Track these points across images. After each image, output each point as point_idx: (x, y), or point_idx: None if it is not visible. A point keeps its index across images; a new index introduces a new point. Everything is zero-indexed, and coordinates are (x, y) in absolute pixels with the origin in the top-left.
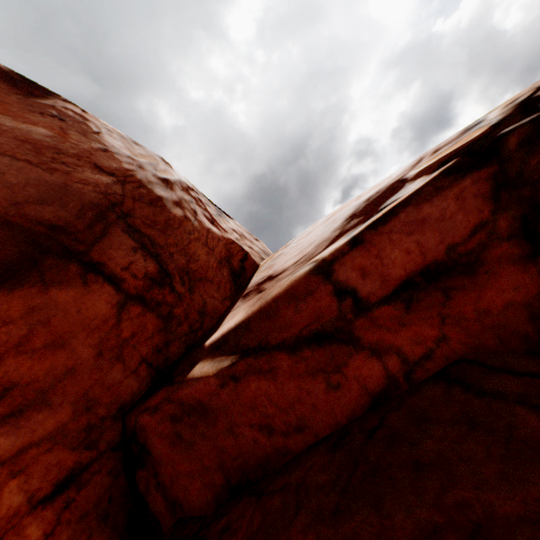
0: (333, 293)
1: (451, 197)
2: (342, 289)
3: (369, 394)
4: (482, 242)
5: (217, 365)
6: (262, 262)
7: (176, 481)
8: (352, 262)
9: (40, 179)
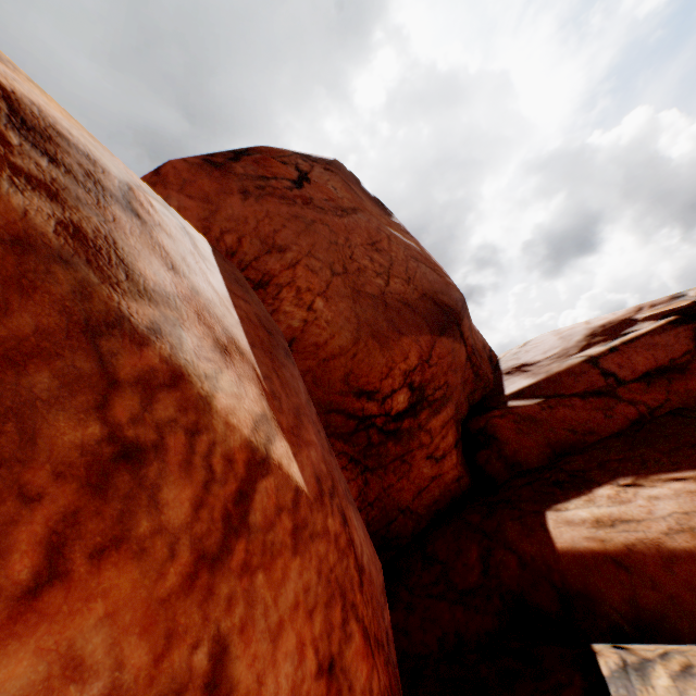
0: (600, 374)
1: (671, 335)
2: (605, 373)
3: (629, 420)
4: (688, 360)
5: (530, 401)
6: (499, 355)
7: (519, 451)
8: (611, 360)
9: (437, 279)
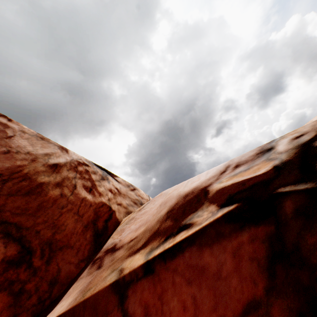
0: None
1: (229, 251)
2: None
3: None
4: None
5: None
6: (123, 219)
7: None
8: (141, 293)
9: None
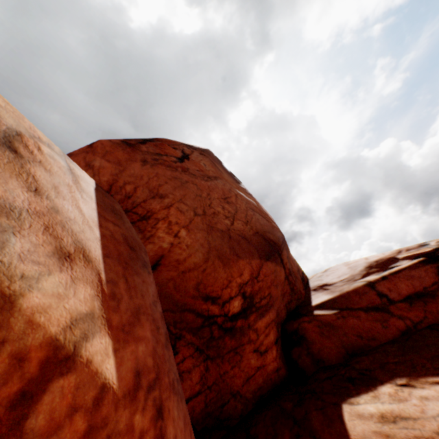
0: (376, 294)
1: (422, 270)
2: (380, 294)
3: (399, 331)
4: (436, 288)
5: (329, 311)
6: (309, 277)
7: (322, 350)
8: (383, 285)
9: (266, 223)
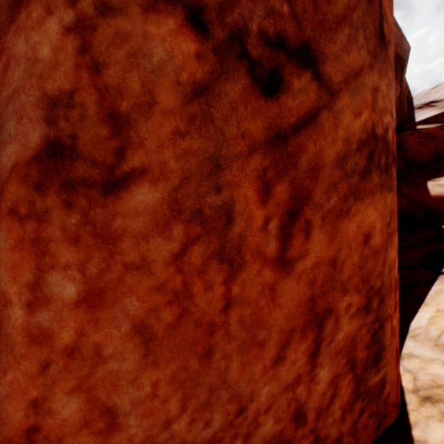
0: None
1: None
2: None
3: None
4: None
5: (433, 126)
6: (413, 96)
7: (416, 155)
8: None
9: (396, 34)
